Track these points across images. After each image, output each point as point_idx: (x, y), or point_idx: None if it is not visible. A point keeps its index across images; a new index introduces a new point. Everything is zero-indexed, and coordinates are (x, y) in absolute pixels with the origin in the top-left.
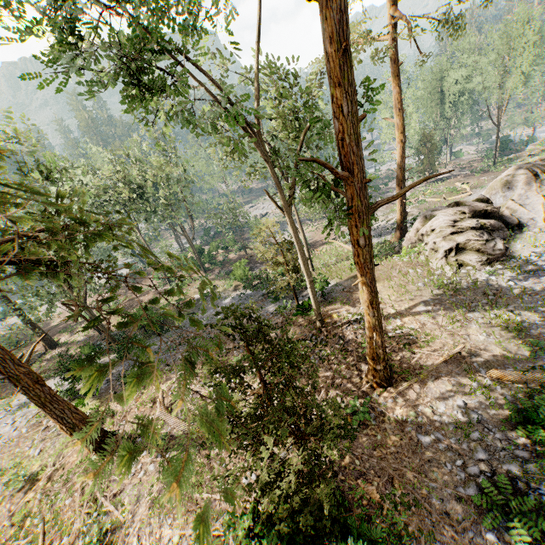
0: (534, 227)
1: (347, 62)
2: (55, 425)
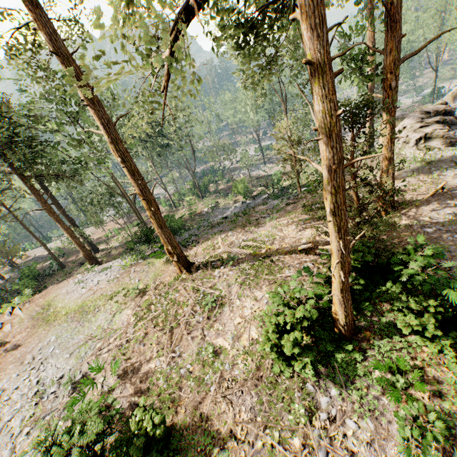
0: None
1: None
2: (141, 269)
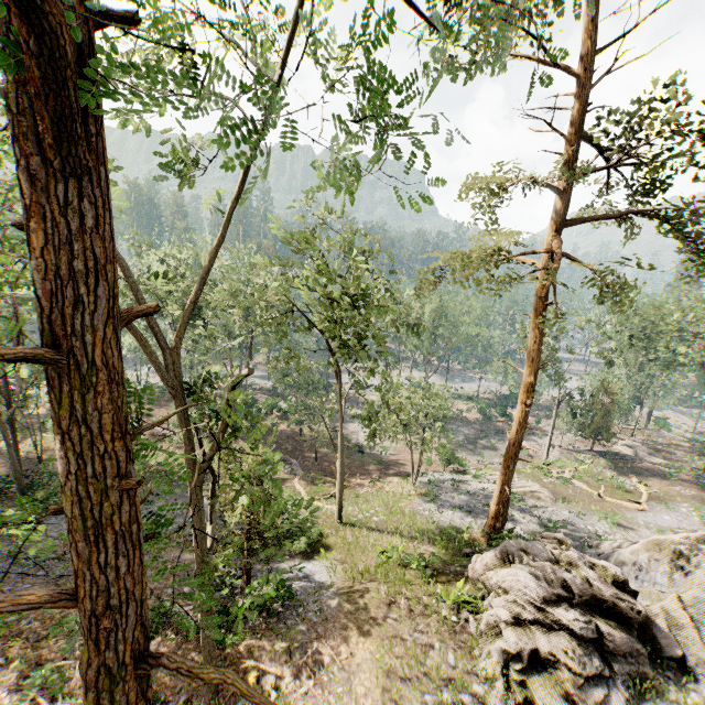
0: None
1: (67, 375)
2: None
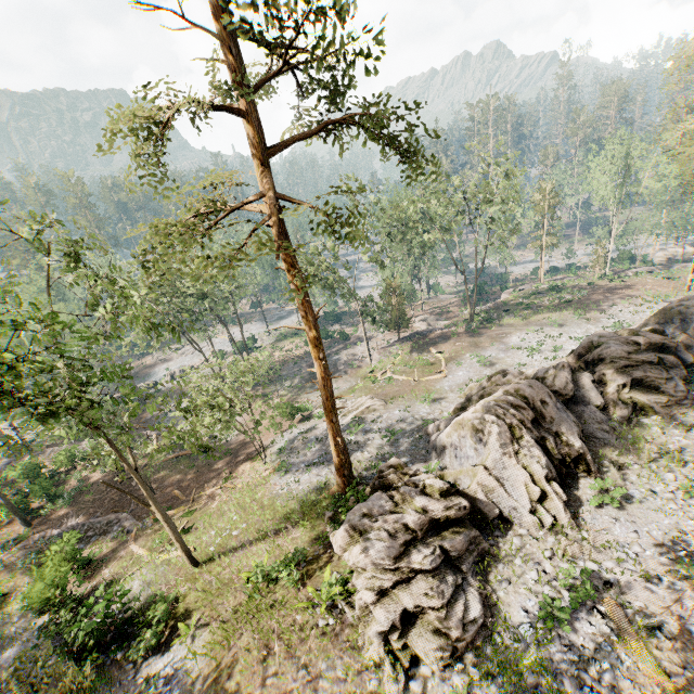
0: (521, 524)
1: None
2: None
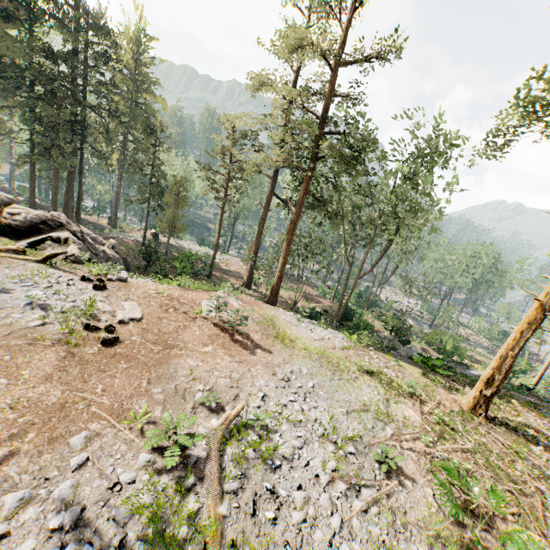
0: None
1: None
2: (385, 361)
